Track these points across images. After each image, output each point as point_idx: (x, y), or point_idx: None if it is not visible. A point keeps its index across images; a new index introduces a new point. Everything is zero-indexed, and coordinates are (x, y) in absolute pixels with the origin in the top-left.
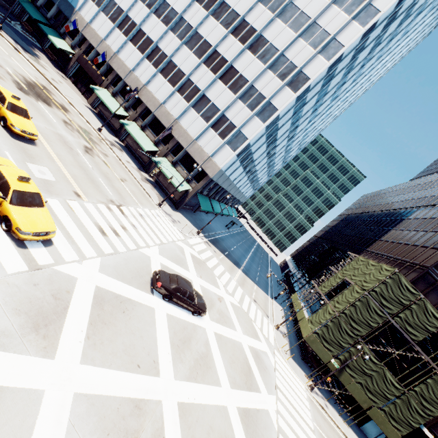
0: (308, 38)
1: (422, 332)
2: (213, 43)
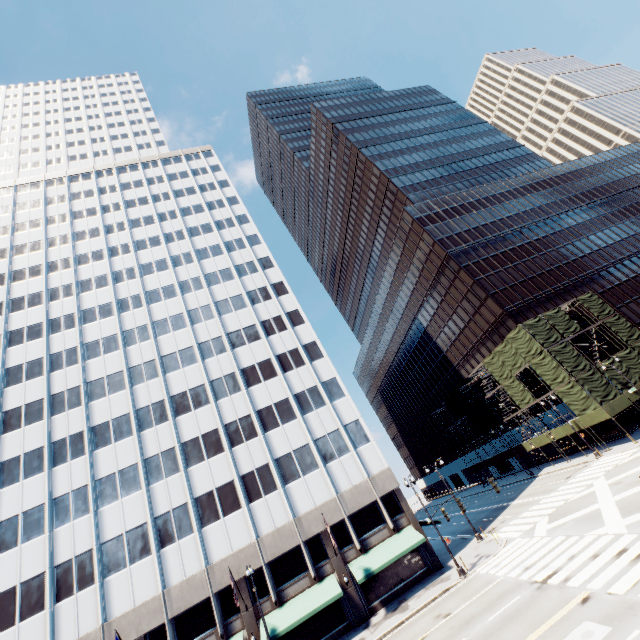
0: (273, 331)
1: (571, 323)
2: (215, 425)
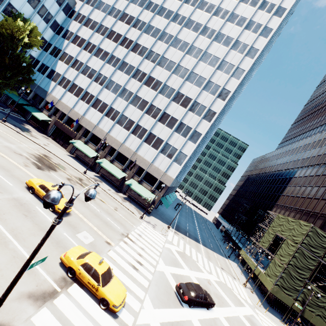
0: (208, 90)
1: None
2: (149, 100)
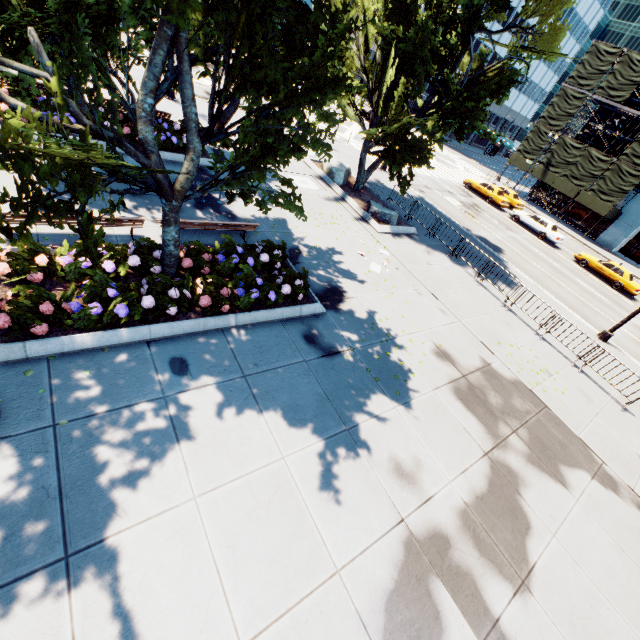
0: None
1: (628, 89)
2: None
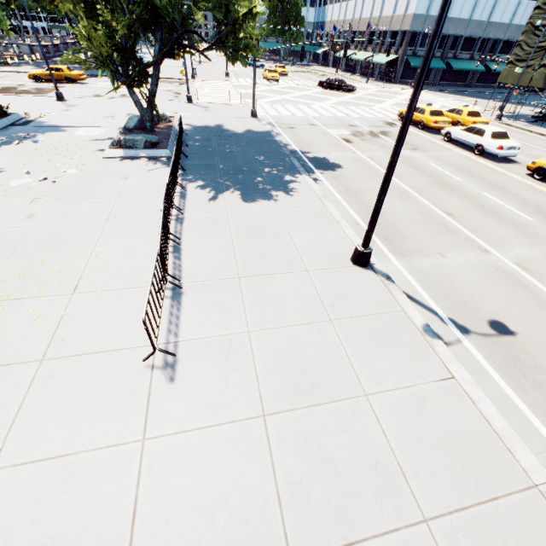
0: None
1: None
2: None
